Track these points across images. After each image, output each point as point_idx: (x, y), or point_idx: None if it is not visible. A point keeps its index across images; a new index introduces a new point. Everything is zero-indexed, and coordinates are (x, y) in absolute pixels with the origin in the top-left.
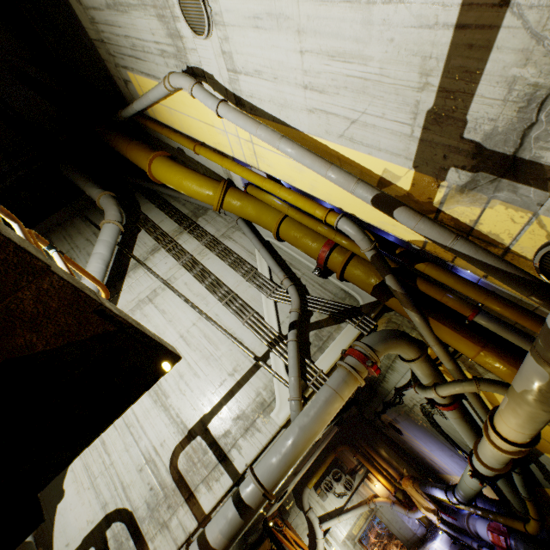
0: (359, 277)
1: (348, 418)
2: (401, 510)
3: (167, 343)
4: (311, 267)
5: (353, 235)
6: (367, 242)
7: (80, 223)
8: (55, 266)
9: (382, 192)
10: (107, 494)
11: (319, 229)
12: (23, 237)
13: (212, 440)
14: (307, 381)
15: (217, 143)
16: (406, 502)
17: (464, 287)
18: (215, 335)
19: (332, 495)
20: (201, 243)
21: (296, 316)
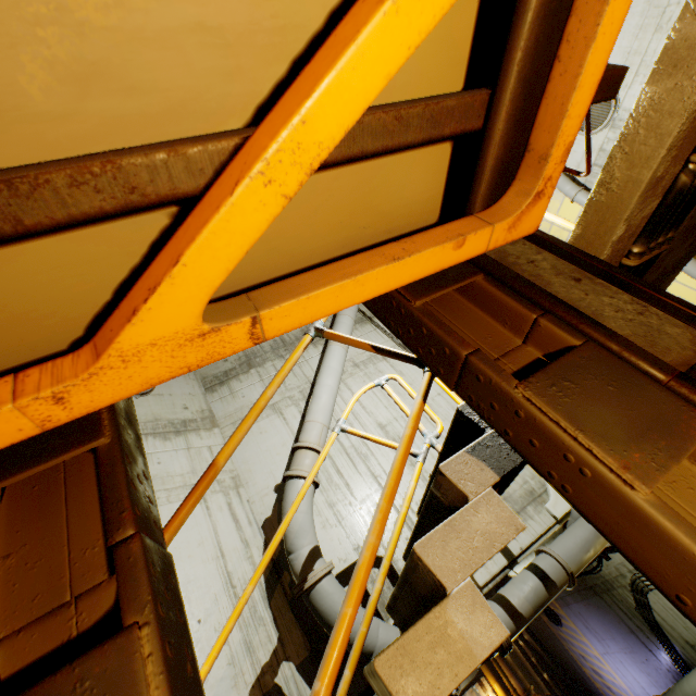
0: None
1: None
2: None
3: None
4: None
5: None
6: None
7: None
8: None
9: None
10: (359, 537)
11: None
12: None
13: None
14: None
15: None
16: None
17: None
18: None
19: None
20: None
21: None
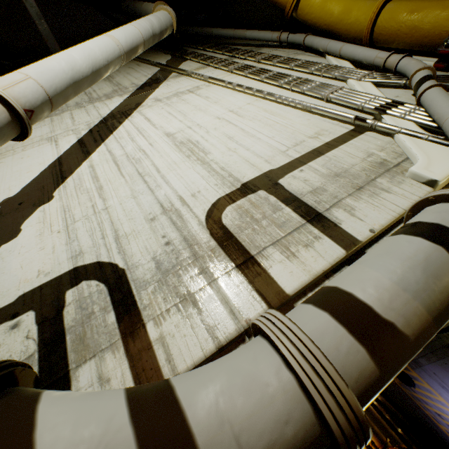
0: None
1: None
2: None
3: None
4: None
5: None
6: None
7: None
8: None
9: None
10: (86, 242)
11: None
12: None
13: (289, 196)
14: None
15: None
16: None
17: None
18: (280, 110)
19: None
20: (257, 57)
21: (430, 73)
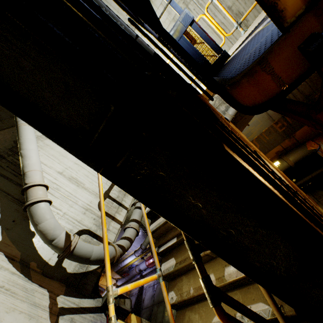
0: None
1: None
2: None
3: None
4: None
5: None
6: None
7: None
8: None
9: None
10: (70, 226)
11: None
12: None
13: (113, 199)
14: None
15: None
16: None
17: None
18: None
19: None
20: None
21: None
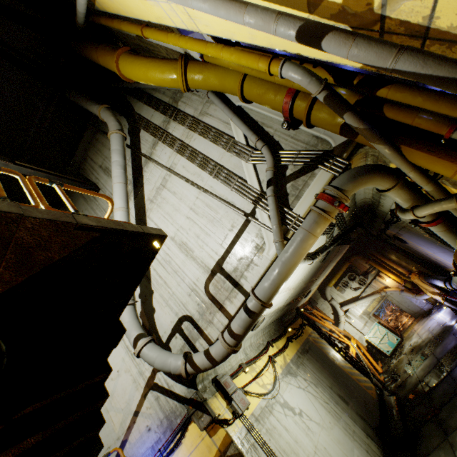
0: (325, 120)
1: (358, 237)
2: (409, 295)
3: (152, 229)
4: (282, 121)
5: (299, 80)
6: (315, 84)
7: (101, 137)
8: (30, 210)
9: (306, 21)
10: (176, 308)
11: (276, 79)
12: (23, 186)
13: (227, 275)
14: (287, 226)
15: (158, 17)
16: (414, 289)
17: (435, 104)
18: (213, 203)
19: (349, 289)
20: (185, 127)
21: (271, 174)
